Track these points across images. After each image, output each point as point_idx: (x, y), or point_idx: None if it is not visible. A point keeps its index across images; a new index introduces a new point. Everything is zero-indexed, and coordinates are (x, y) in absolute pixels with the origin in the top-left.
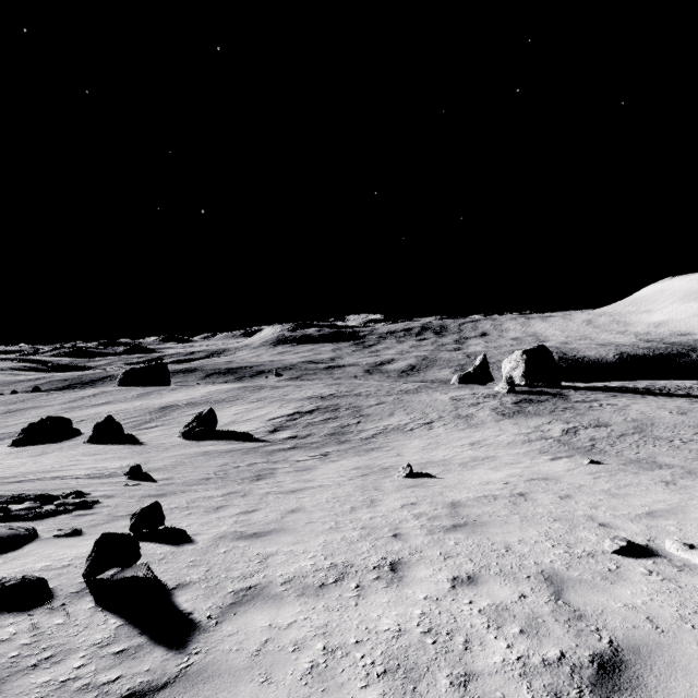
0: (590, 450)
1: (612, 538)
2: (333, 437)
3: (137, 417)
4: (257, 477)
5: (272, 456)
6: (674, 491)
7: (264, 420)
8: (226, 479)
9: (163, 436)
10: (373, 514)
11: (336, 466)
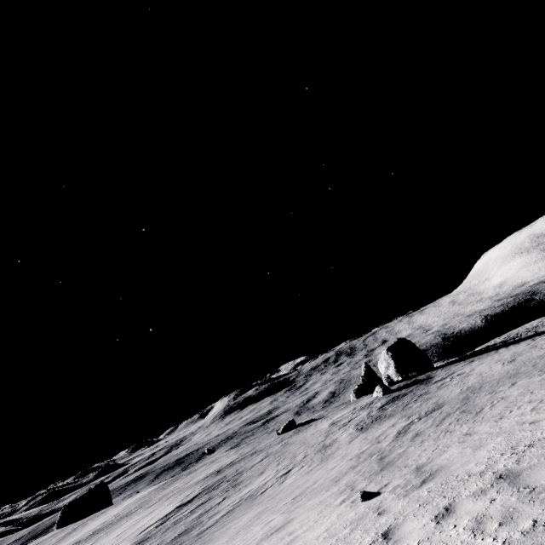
0: (394, 463)
1: None
2: (173, 543)
3: None
4: None
5: None
6: None
7: (134, 535)
8: None
9: None
10: None
11: None
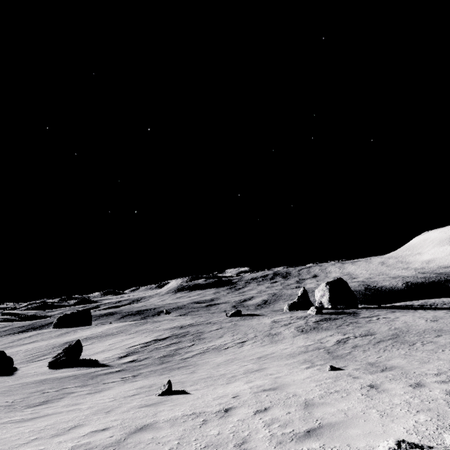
0: (344, 357)
1: None
2: (161, 359)
3: (42, 351)
4: (42, 402)
5: (91, 379)
6: (369, 396)
7: (125, 347)
8: (10, 406)
9: (37, 367)
10: (35, 447)
11: (127, 386)
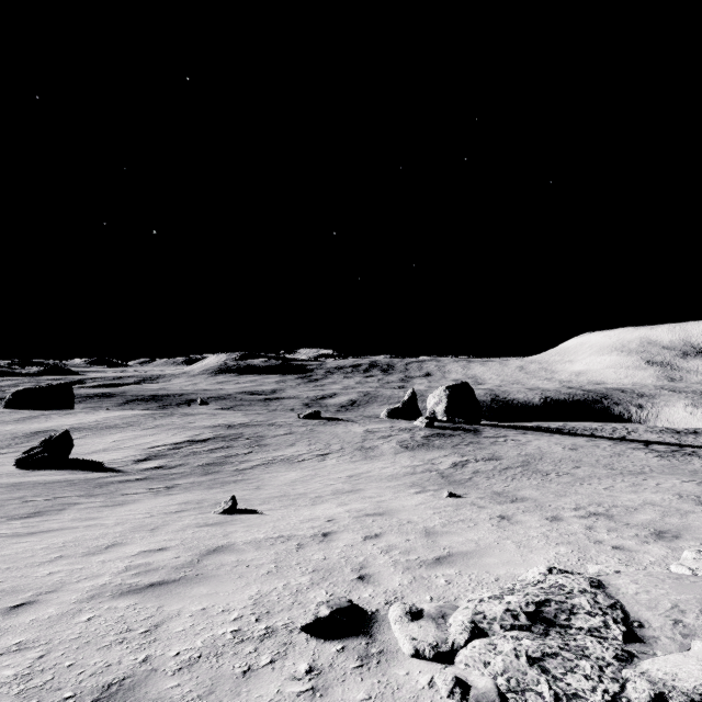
0: (463, 483)
1: (321, 602)
2: (205, 468)
3: None
4: (32, 514)
5: (99, 488)
6: (501, 527)
7: (142, 448)
8: None
9: None
10: (68, 566)
11: (163, 500)
